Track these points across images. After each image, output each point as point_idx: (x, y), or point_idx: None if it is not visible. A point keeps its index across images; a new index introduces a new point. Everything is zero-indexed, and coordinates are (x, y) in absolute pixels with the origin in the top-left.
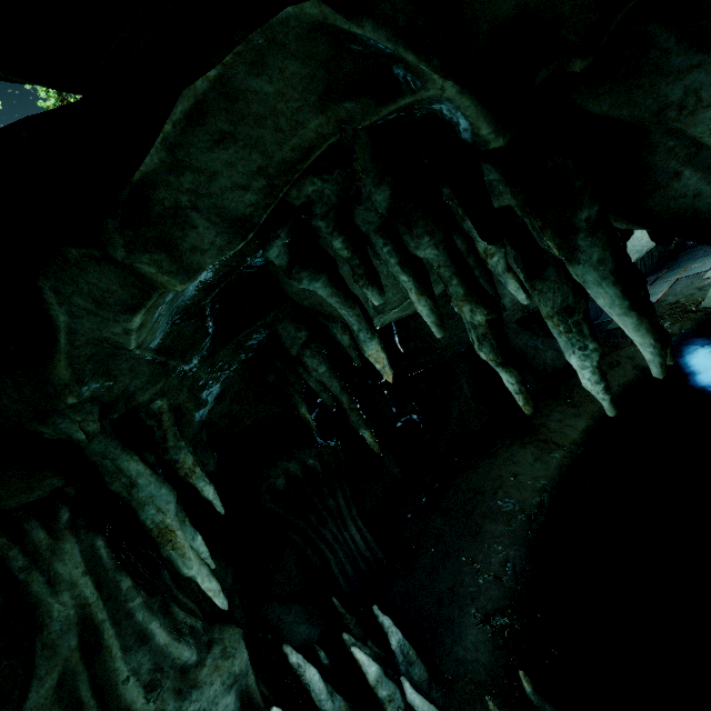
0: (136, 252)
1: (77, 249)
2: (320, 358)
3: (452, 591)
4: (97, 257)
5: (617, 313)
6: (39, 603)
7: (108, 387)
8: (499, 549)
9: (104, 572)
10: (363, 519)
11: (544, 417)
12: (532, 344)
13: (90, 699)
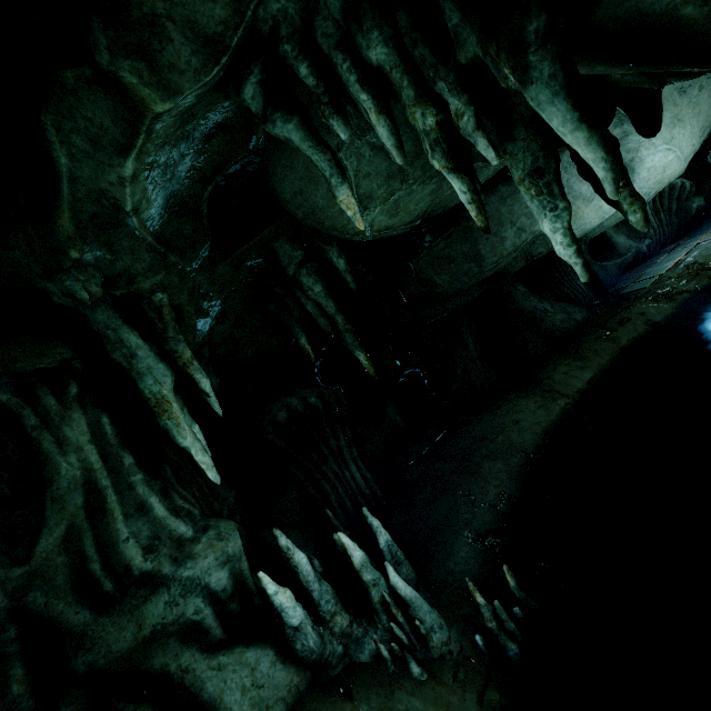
0: (118, 57)
1: (71, 71)
2: (316, 277)
3: (447, 519)
4: (88, 78)
5: (569, 131)
6: (49, 460)
7: (110, 261)
8: (496, 483)
9: (109, 447)
10: (364, 461)
11: (550, 371)
12: (541, 307)
13: (94, 554)
